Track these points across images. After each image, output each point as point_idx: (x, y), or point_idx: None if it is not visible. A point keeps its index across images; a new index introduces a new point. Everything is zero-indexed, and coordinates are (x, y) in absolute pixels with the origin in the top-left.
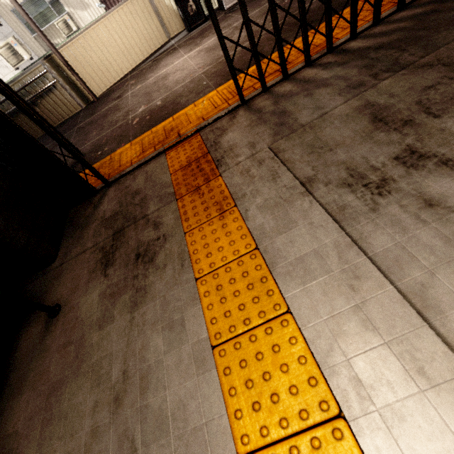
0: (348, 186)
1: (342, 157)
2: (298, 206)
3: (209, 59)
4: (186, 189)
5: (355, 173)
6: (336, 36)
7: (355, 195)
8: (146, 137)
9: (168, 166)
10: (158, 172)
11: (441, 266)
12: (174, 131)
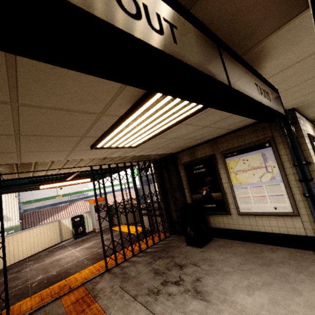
0: (148, 294)
1: (146, 285)
2: (132, 305)
3: (88, 252)
4: (76, 312)
5: (150, 290)
6: (142, 247)
7: (150, 297)
8: (45, 291)
9: (63, 304)
10: (55, 309)
11: (173, 310)
12: (66, 286)
